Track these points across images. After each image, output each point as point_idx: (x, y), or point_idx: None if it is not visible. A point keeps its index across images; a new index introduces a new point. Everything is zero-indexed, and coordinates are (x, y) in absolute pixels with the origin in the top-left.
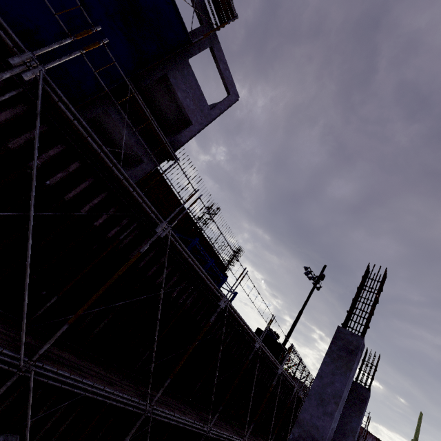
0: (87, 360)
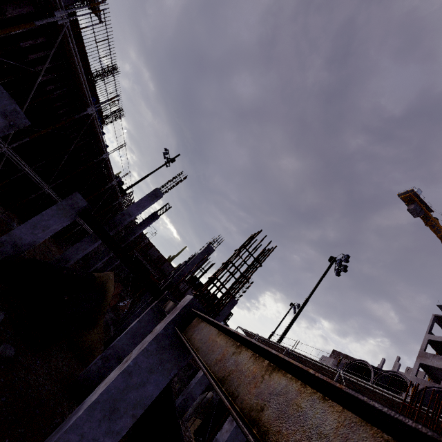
0: None
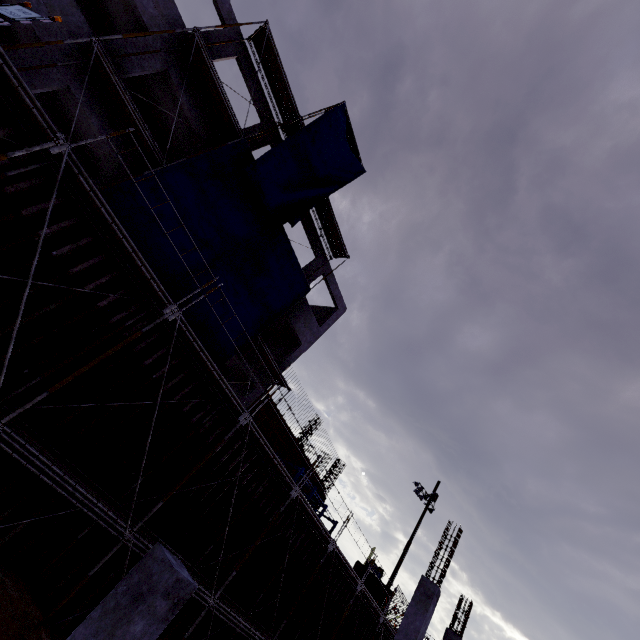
0: (225, 599)
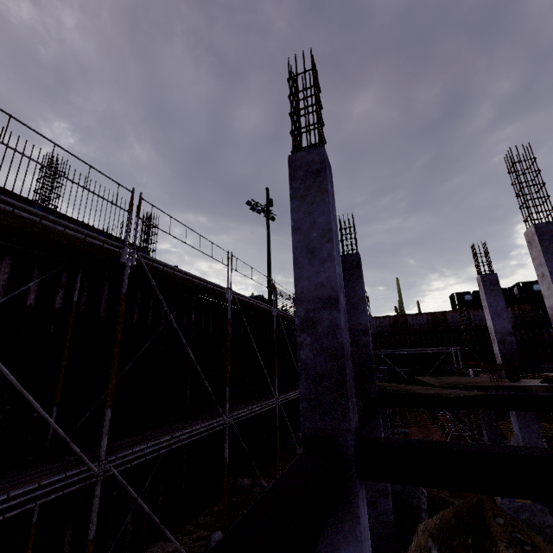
0: None
